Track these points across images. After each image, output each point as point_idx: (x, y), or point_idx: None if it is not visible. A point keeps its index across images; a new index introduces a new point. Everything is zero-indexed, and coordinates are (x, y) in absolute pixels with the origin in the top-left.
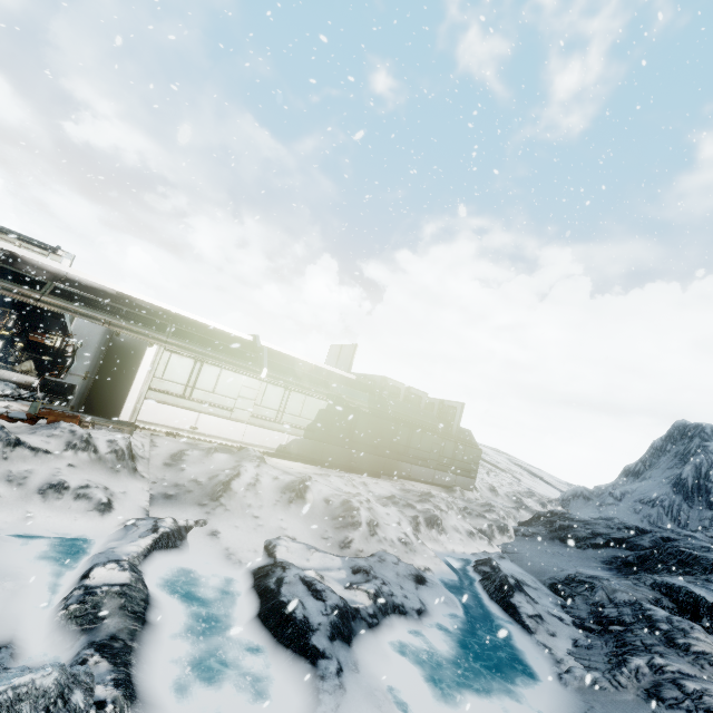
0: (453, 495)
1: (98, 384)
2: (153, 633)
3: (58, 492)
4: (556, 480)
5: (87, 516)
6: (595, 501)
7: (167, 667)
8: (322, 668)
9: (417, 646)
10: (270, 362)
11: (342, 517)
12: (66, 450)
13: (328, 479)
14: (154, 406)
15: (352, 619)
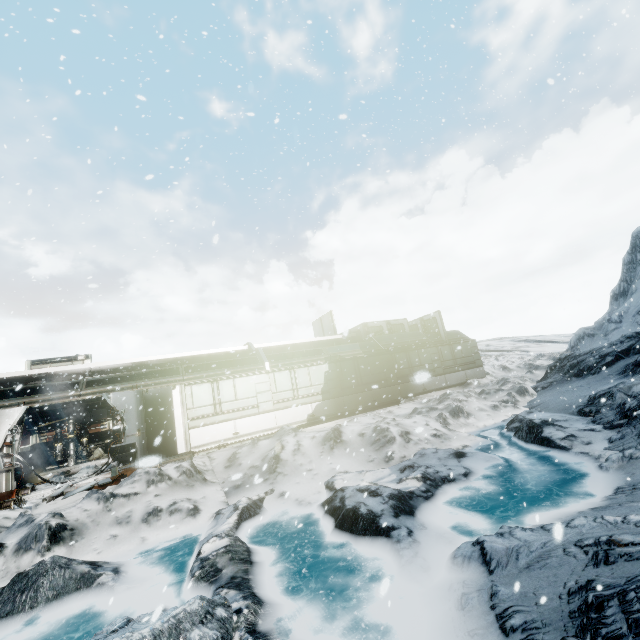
0: (470, 387)
1: (151, 435)
2: (261, 567)
3: (156, 516)
4: (562, 337)
5: (184, 523)
6: (599, 334)
7: (282, 584)
8: (395, 536)
9: (472, 498)
10: (271, 359)
11: (378, 440)
12: (148, 487)
13: (357, 421)
14: (198, 431)
15: (409, 500)
